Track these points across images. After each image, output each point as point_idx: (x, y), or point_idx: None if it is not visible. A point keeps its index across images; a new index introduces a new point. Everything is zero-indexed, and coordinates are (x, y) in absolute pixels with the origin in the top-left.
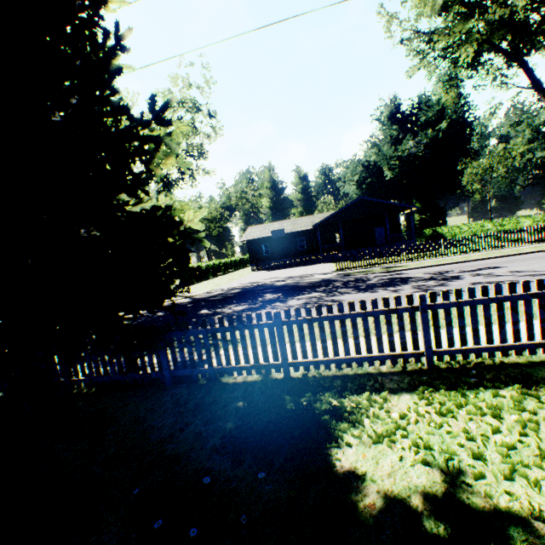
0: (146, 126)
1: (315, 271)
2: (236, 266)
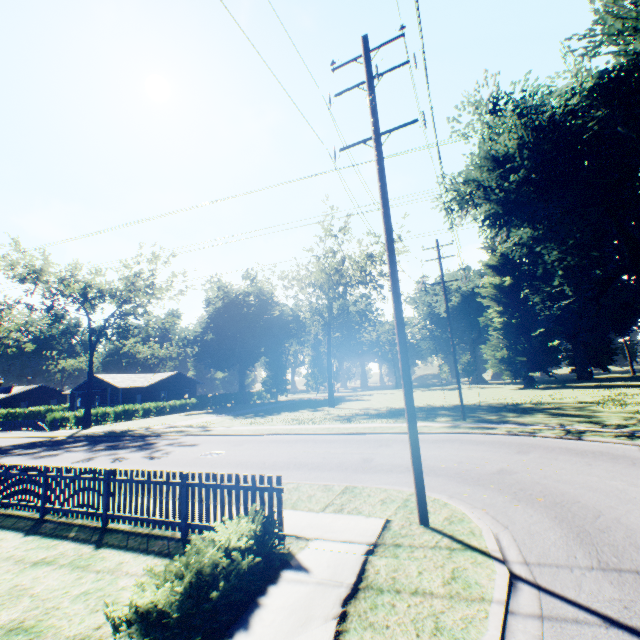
0: None
1: None
2: None
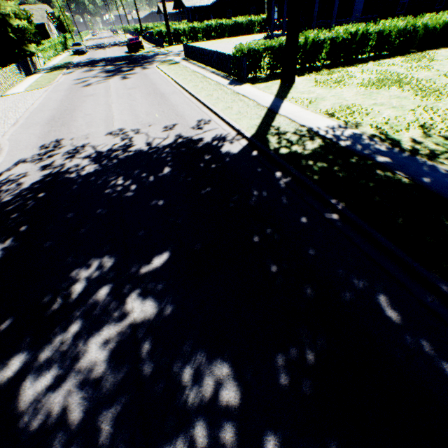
0: None
1: None
2: None
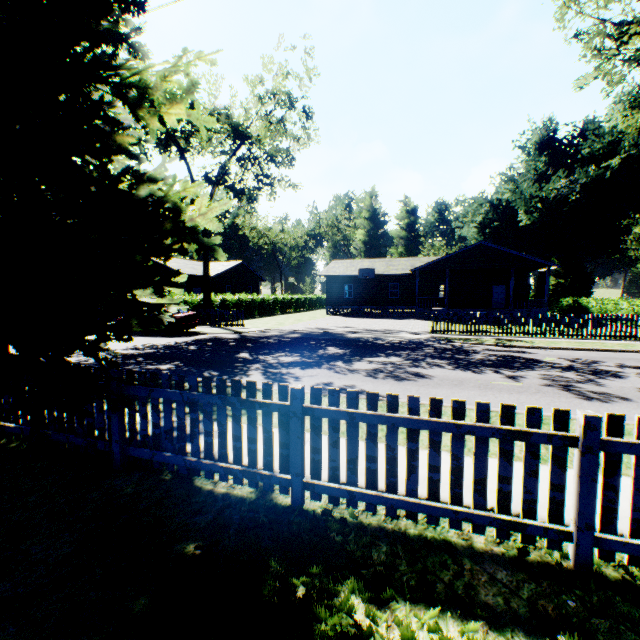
0: (106, 11)
1: (403, 327)
2: (310, 306)
